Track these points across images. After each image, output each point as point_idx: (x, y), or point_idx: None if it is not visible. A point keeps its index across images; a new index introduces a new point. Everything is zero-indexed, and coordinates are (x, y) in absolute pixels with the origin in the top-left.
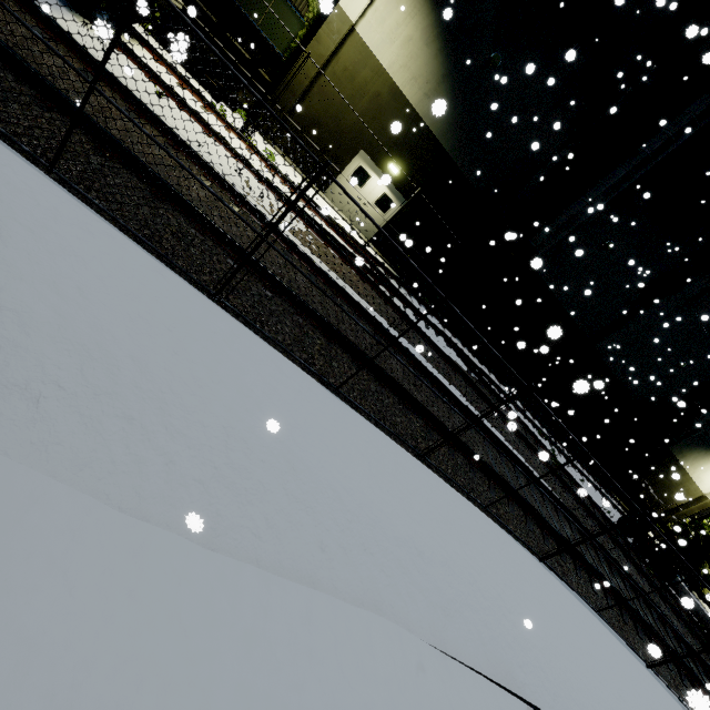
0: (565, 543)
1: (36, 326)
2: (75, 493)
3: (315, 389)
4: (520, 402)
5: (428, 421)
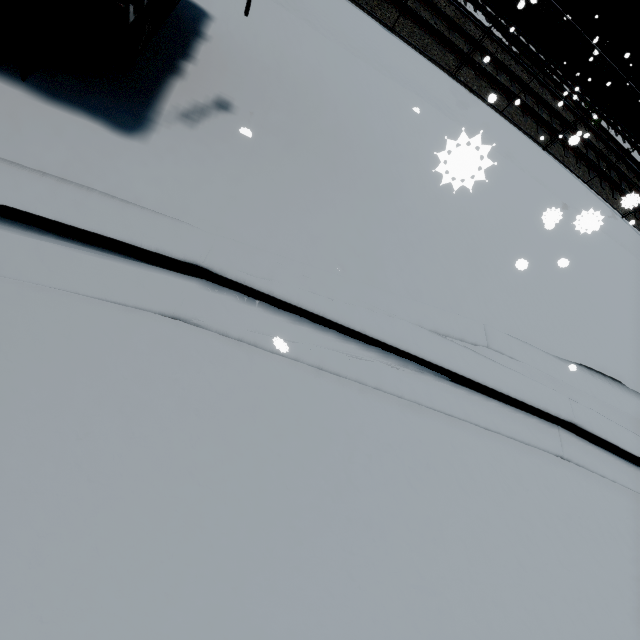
0: (570, 146)
1: None
2: (311, 28)
3: (379, 28)
4: (572, 82)
5: (459, 57)
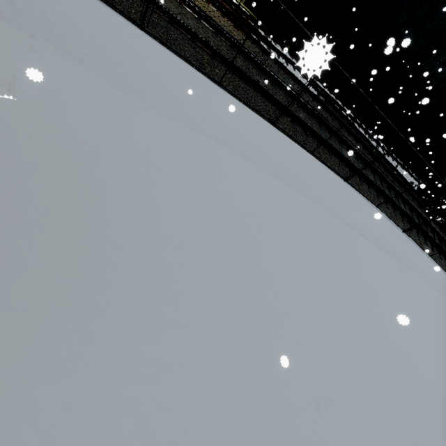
0: (364, 176)
1: (66, 30)
2: (108, 84)
3: (206, 82)
4: (359, 119)
5: (278, 107)
